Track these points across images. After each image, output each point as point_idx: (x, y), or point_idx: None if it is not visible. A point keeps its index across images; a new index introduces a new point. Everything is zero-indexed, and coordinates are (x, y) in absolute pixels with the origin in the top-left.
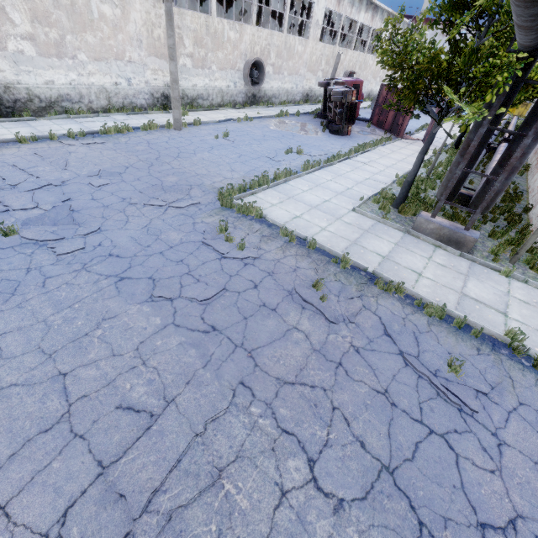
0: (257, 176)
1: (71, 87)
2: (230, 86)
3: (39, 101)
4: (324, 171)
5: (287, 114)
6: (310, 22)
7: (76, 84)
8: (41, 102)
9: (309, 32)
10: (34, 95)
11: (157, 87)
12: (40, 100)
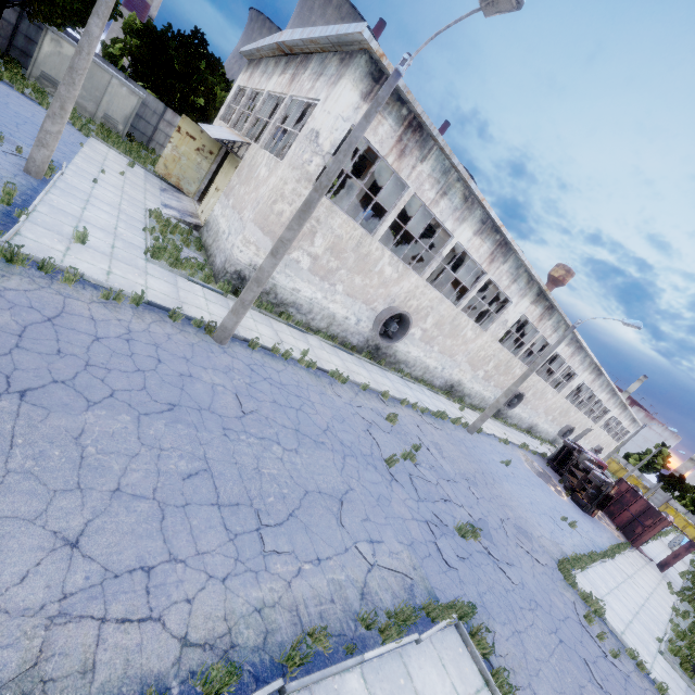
0: (580, 559)
1: (414, 359)
2: (491, 397)
3: (394, 358)
4: (604, 569)
5: (527, 448)
6: (567, 383)
7: (418, 359)
8: (394, 359)
9: (562, 389)
10: (395, 354)
11: (453, 379)
12: (394, 358)
